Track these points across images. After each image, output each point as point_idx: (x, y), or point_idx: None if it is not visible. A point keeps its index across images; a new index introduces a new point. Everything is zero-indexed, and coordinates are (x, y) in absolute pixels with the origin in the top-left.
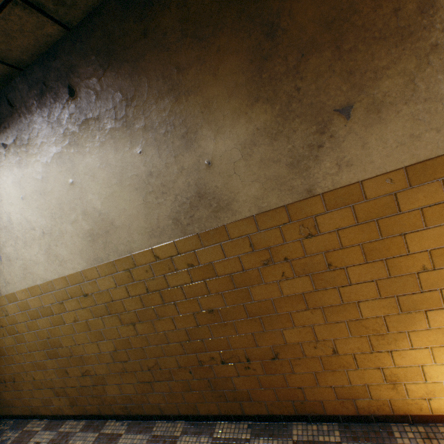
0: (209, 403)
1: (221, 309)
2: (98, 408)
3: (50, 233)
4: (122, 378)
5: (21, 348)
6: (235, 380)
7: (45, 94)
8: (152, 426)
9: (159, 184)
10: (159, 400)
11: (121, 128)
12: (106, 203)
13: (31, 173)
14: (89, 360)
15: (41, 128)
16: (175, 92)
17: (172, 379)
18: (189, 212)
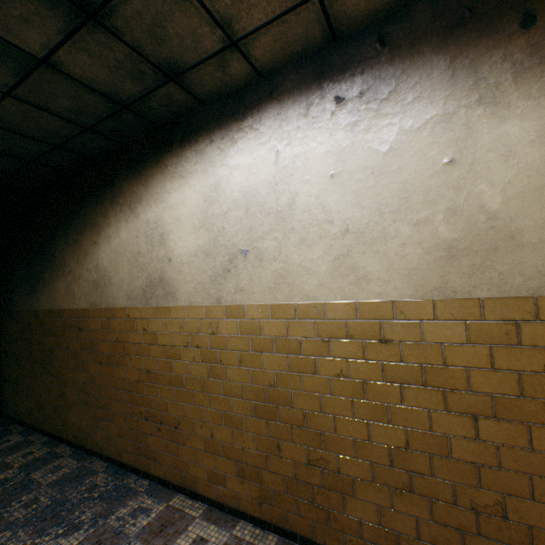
0: None
1: None
2: (311, 526)
3: (359, 232)
4: (393, 498)
5: (213, 386)
6: None
7: (463, 25)
8: None
9: None
10: None
11: None
12: (516, 201)
13: (369, 141)
14: (334, 444)
15: (426, 76)
16: None
17: None
18: None
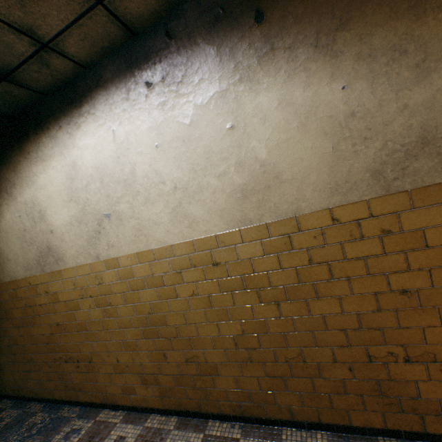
0: (370, 412)
1: (421, 290)
2: (197, 403)
3: (184, 188)
4: (242, 369)
5: (109, 323)
6: (420, 385)
7: (220, 20)
8: (277, 433)
9: (363, 127)
10: (292, 401)
11: (321, 58)
12: (275, 152)
13: (176, 117)
14: (199, 343)
15: (203, 62)
16: (419, 9)
17: (318, 376)
18: (401, 163)
